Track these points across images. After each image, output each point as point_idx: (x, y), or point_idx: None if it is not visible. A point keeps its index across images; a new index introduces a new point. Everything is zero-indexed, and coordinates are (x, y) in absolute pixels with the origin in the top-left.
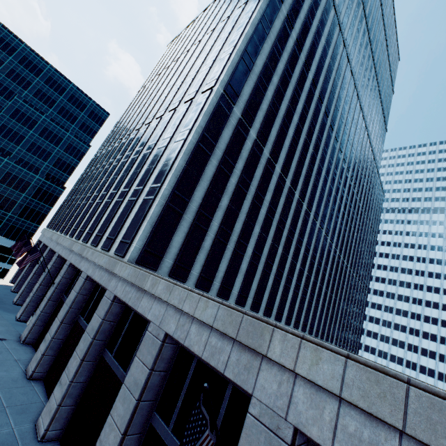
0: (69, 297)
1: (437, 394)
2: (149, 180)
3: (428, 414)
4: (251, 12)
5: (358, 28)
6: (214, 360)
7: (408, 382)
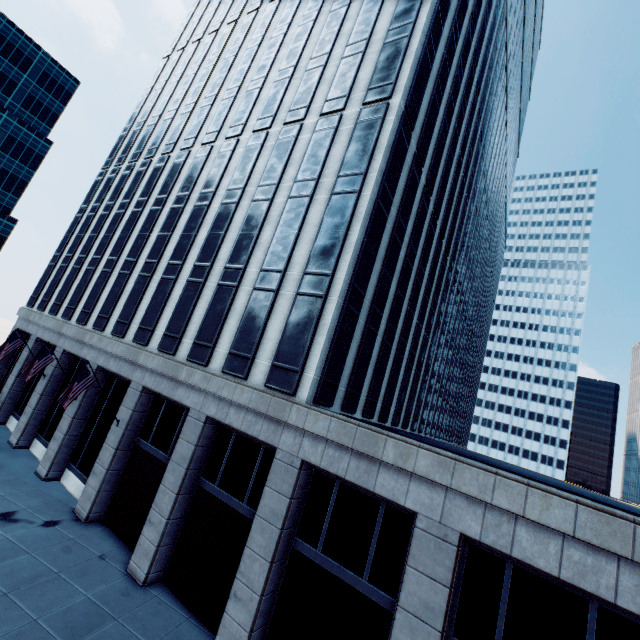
0: (177, 451)
1: None
2: (292, 256)
3: None
4: None
5: None
6: (588, 583)
7: None
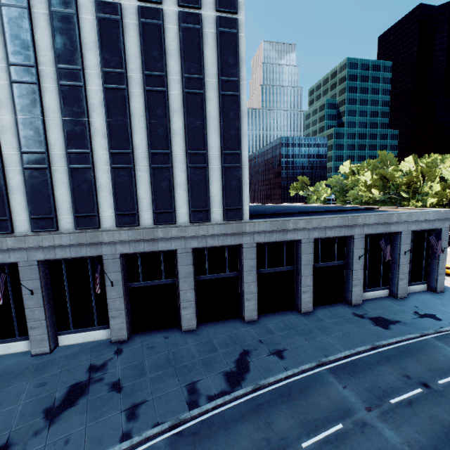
0: (181, 273)
1: (387, 214)
2: (208, 141)
3: (386, 218)
4: None
5: None
6: (340, 234)
7: (383, 214)
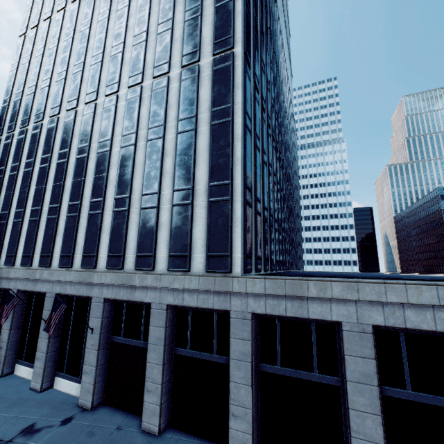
0: (151, 336)
1: None
2: (195, 176)
3: None
4: None
5: None
6: None
7: None
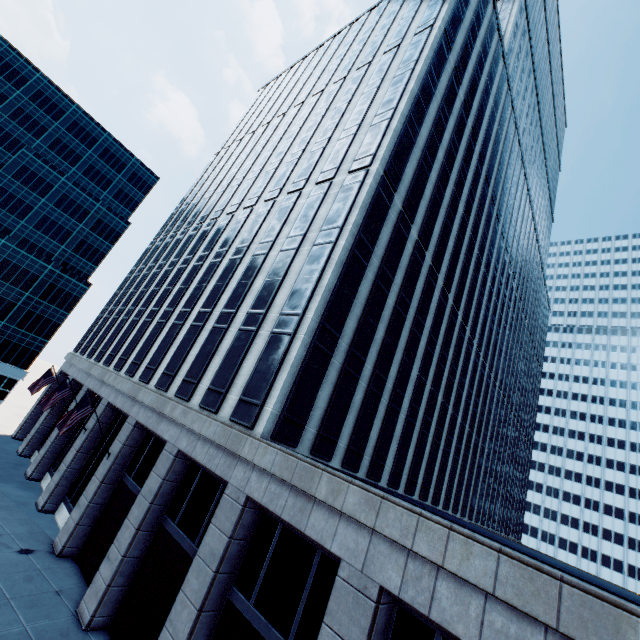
0: (147, 484)
1: None
2: (274, 300)
3: None
4: (414, 62)
5: (526, 85)
6: None
7: None
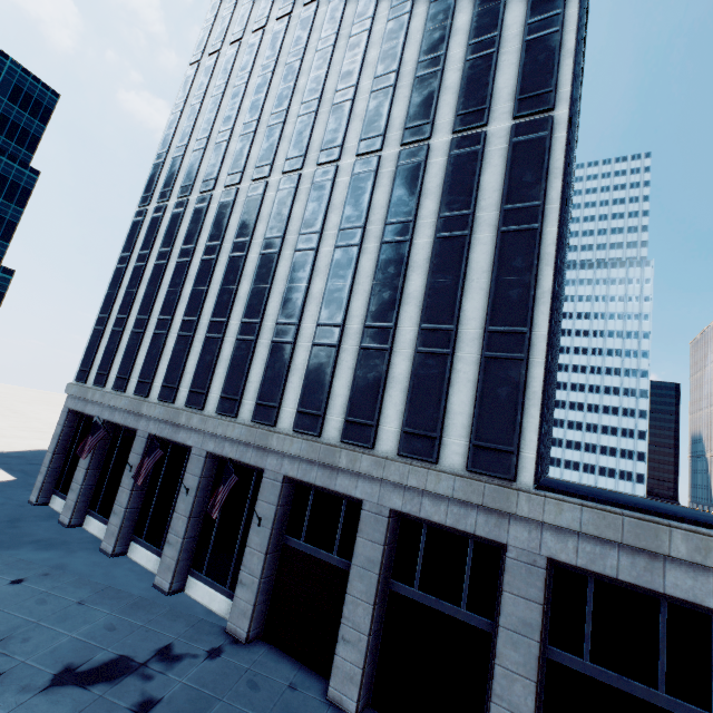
0: (358, 553)
1: None
2: (462, 310)
3: None
4: None
5: None
6: None
7: None
